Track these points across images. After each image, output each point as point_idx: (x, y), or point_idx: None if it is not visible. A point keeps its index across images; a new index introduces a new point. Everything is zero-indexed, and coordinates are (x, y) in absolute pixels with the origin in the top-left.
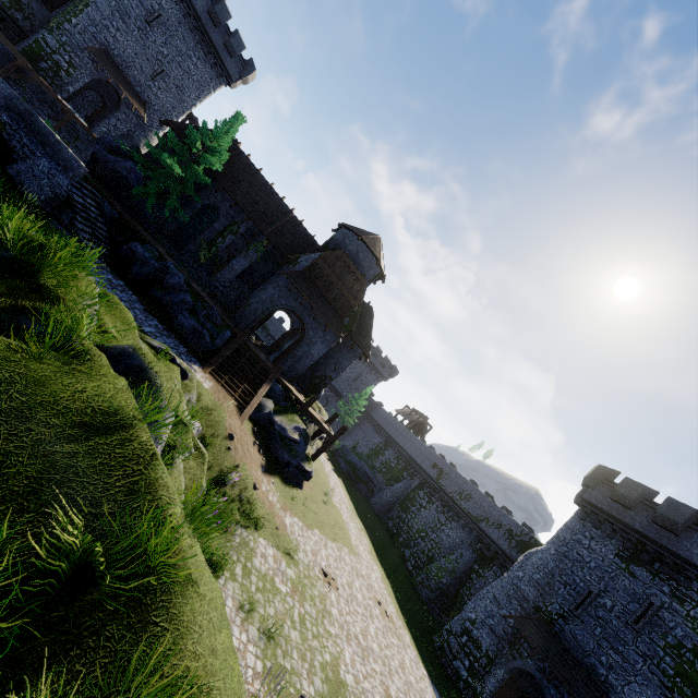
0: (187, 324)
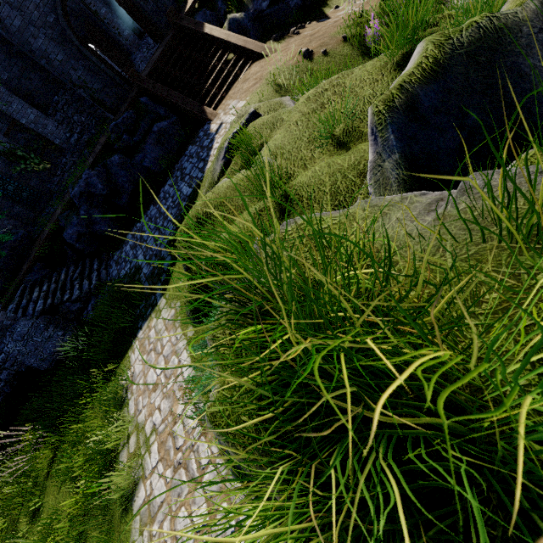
0: (153, 155)
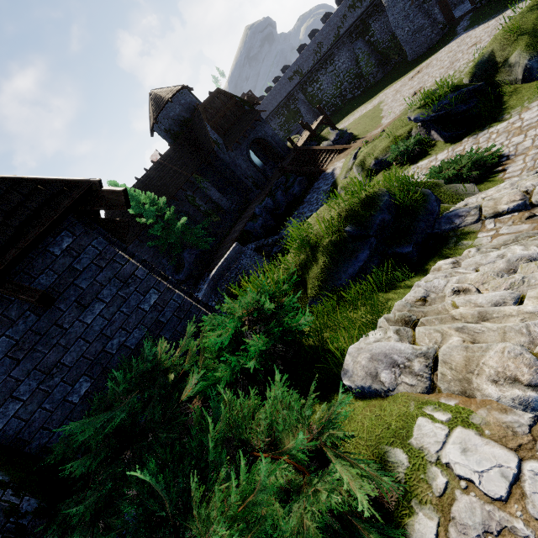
0: (298, 189)
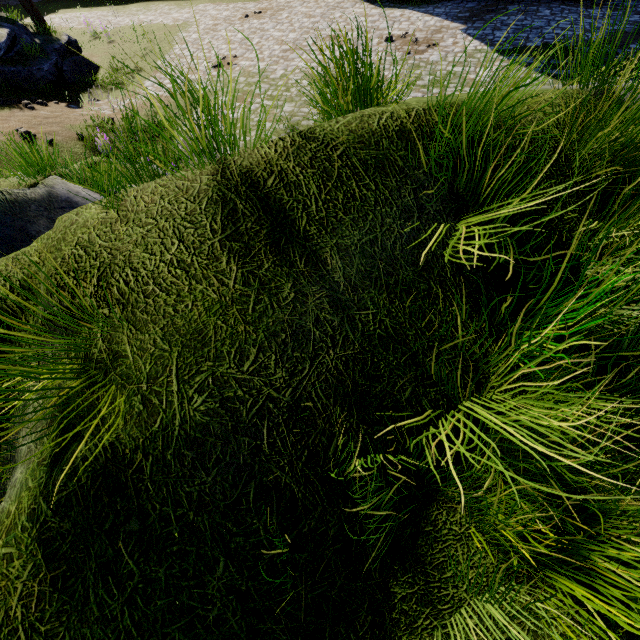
0: None
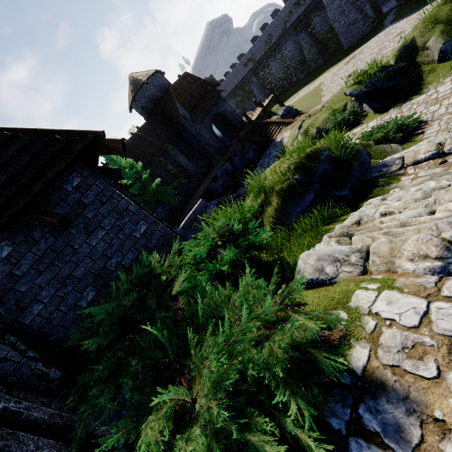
0: (252, 155)
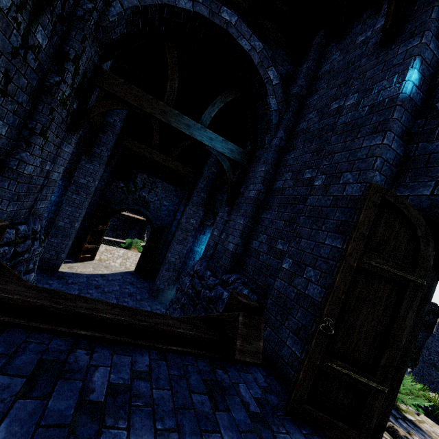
0: None
